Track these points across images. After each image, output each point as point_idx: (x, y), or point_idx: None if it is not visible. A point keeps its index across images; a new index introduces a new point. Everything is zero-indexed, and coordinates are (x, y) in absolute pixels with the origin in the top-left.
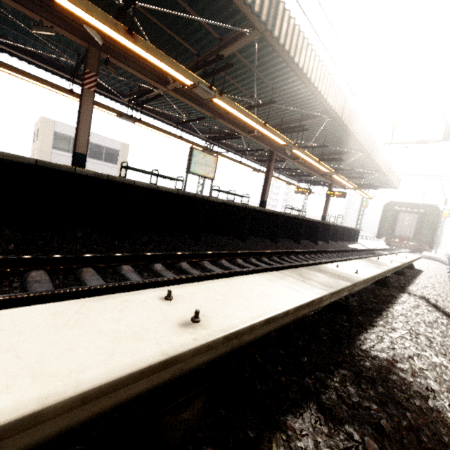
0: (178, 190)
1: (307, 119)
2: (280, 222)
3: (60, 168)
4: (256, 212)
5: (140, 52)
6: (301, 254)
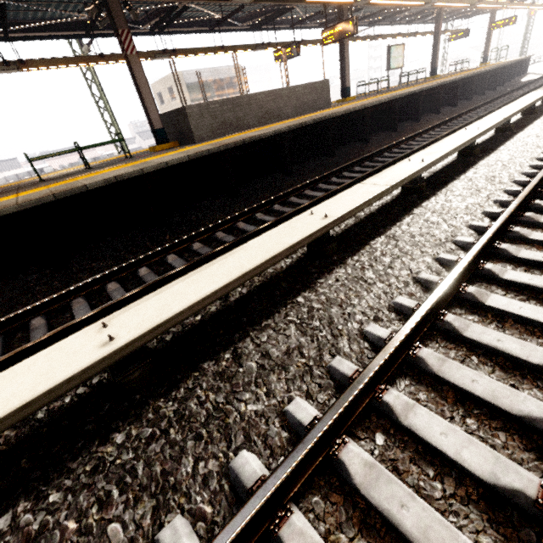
0: (437, 84)
1: None
2: (474, 82)
3: (412, 93)
4: (462, 81)
5: (407, 3)
6: (499, 99)
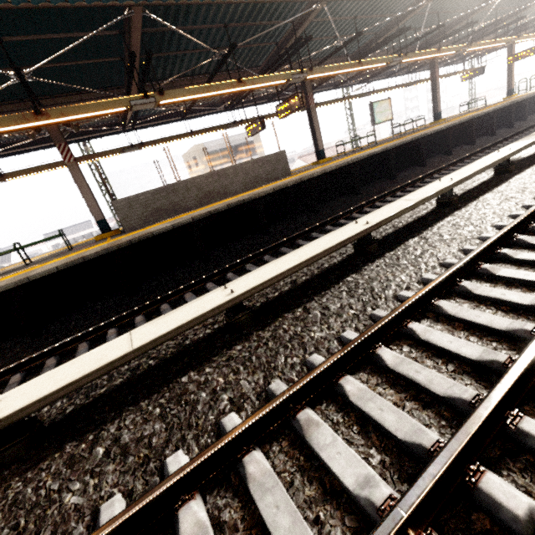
0: (412, 139)
1: (474, 13)
2: (473, 125)
3: (373, 154)
4: (454, 127)
5: (361, 68)
6: (505, 141)
